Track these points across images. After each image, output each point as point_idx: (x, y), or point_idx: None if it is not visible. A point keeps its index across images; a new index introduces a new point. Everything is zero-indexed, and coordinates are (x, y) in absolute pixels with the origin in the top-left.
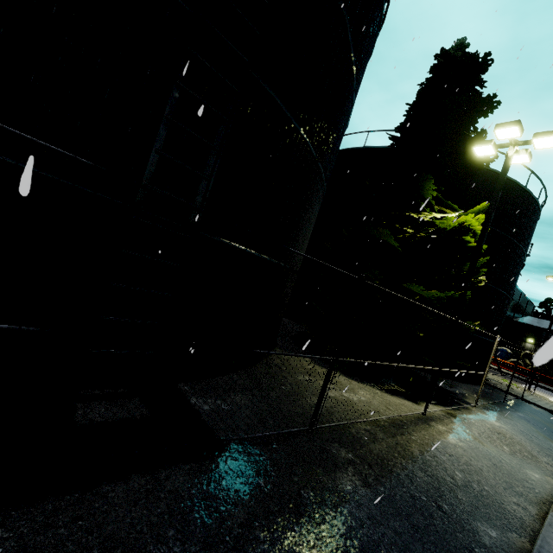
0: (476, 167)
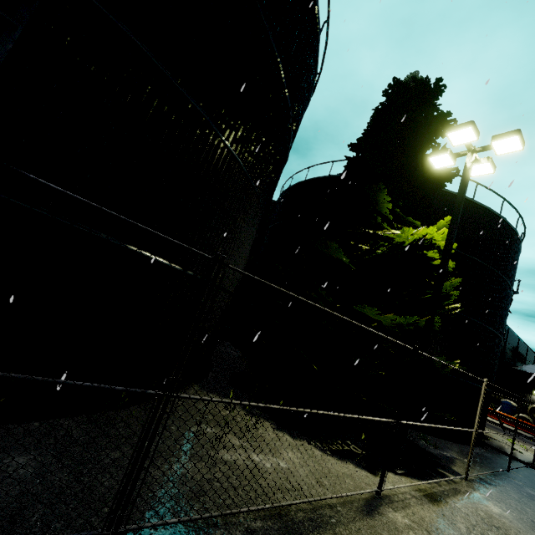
0: (436, 180)
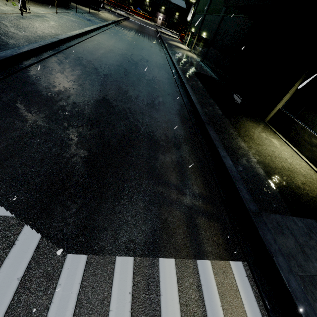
0: None
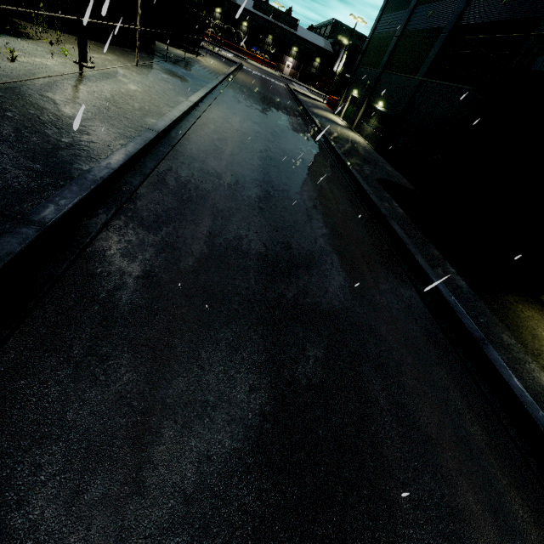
0: None
